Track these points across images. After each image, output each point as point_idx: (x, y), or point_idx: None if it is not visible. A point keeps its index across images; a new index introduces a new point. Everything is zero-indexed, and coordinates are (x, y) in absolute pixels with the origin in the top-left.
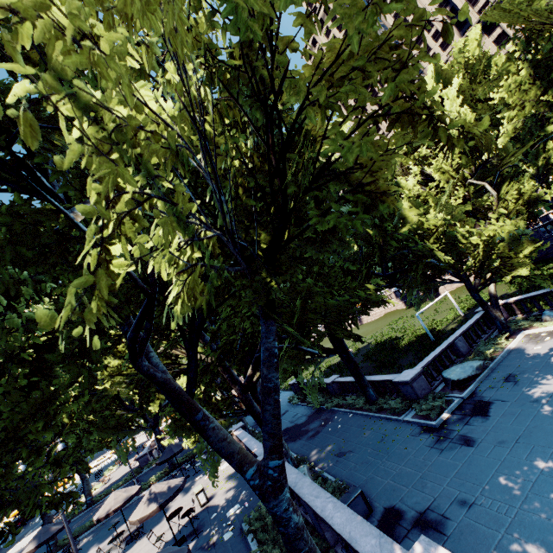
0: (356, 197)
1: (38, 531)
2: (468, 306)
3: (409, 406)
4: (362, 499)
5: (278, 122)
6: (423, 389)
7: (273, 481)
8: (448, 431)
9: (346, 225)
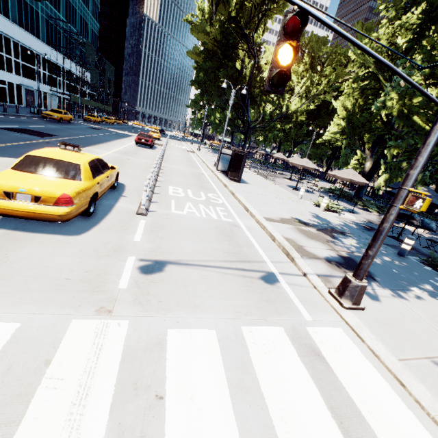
0: None
1: (264, 149)
2: None
3: None
4: None
5: None
6: None
7: None
8: None
9: None
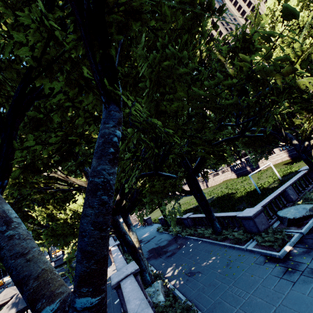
0: None
1: None
2: (283, 174)
3: (249, 238)
4: None
5: None
6: (263, 224)
7: None
8: (296, 263)
9: None
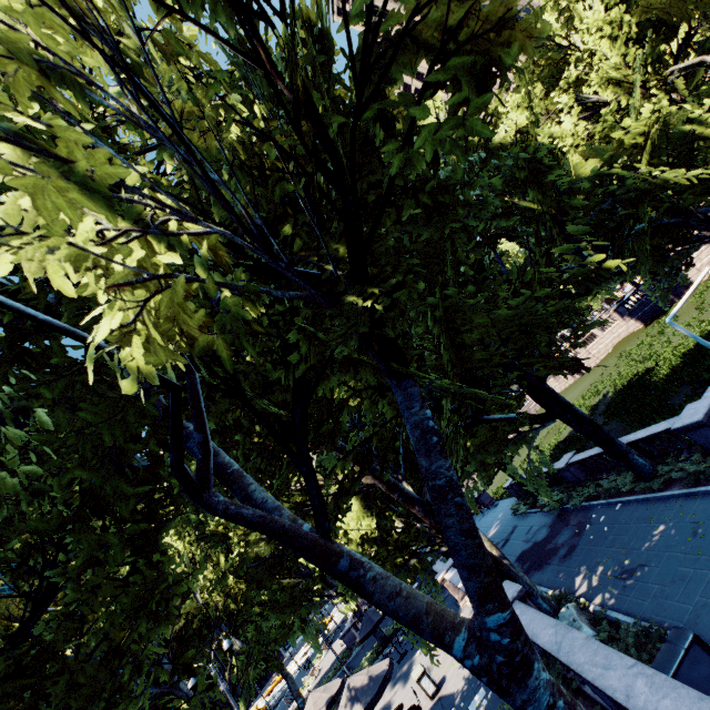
0: (443, 66)
1: None
2: None
3: None
4: (703, 651)
5: (249, 3)
6: None
7: (505, 654)
8: None
9: (450, 139)
